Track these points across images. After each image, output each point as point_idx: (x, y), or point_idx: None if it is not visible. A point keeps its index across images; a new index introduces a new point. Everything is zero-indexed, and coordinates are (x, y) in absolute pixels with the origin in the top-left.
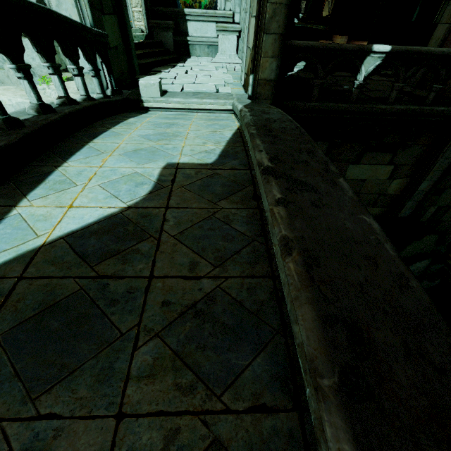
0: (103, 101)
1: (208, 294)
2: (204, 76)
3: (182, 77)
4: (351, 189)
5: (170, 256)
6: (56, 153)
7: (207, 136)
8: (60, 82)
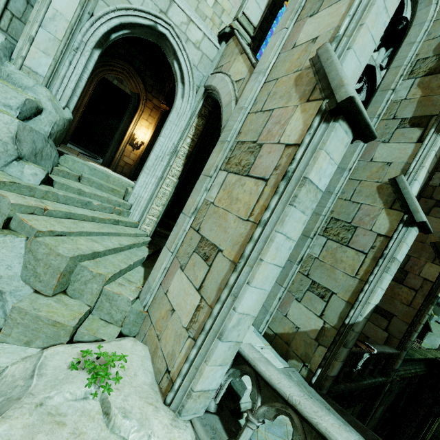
0: None
1: None
2: None
3: None
4: None
5: None
6: None
7: None
8: None
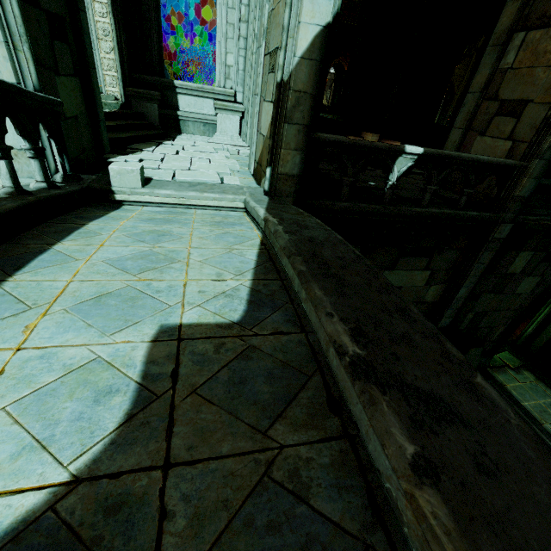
0: (45, 197)
1: None
2: (202, 160)
3: (171, 160)
4: (508, 404)
5: None
6: None
7: (221, 259)
8: None
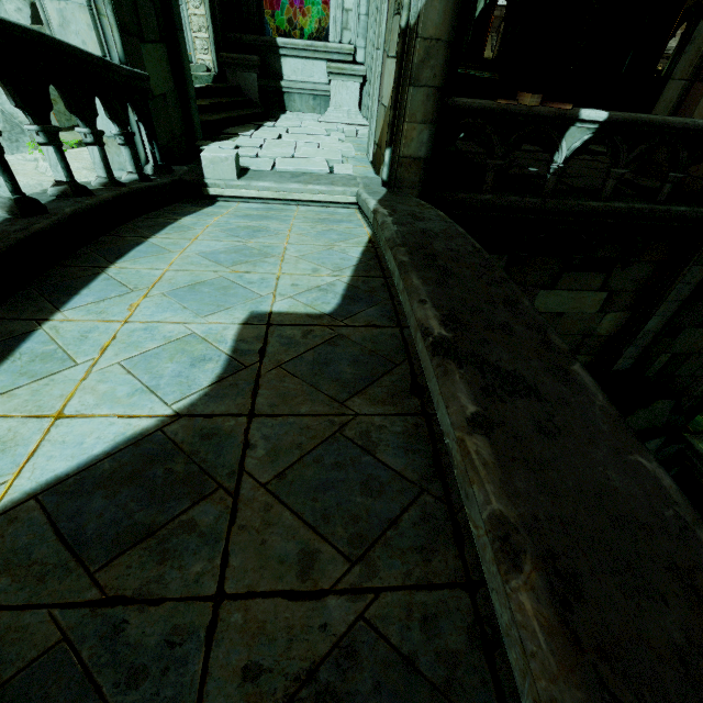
0: (137, 188)
1: (341, 639)
2: (309, 145)
3: (272, 146)
4: (601, 390)
5: (260, 537)
6: (42, 292)
7: (319, 255)
8: (58, 158)
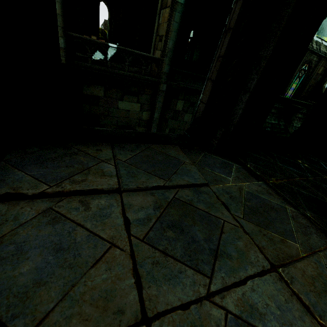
0: None
1: None
2: None
3: None
4: None
5: None
6: None
7: None
8: None
